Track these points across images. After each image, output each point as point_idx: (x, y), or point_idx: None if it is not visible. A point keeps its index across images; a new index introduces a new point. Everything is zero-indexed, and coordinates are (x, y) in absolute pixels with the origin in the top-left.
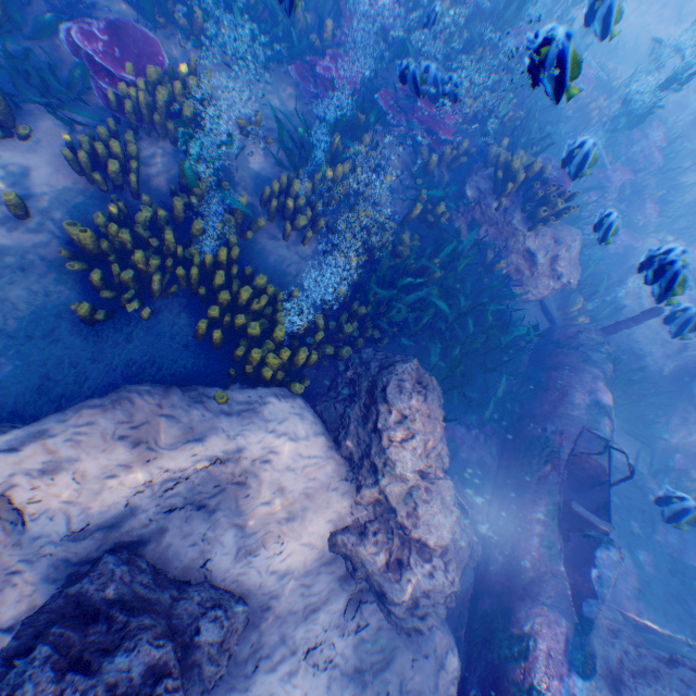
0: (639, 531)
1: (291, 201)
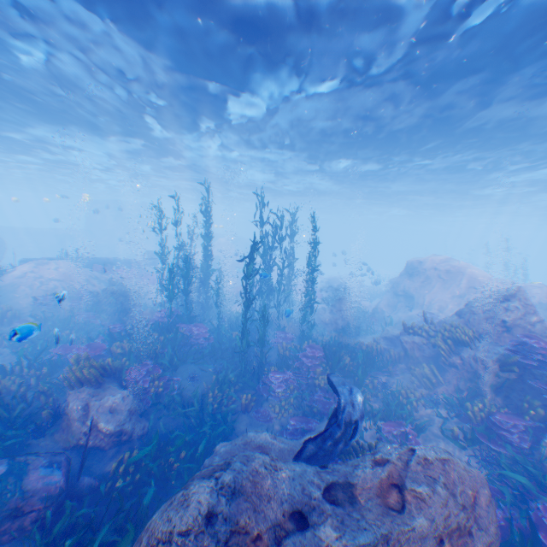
0: None
1: None
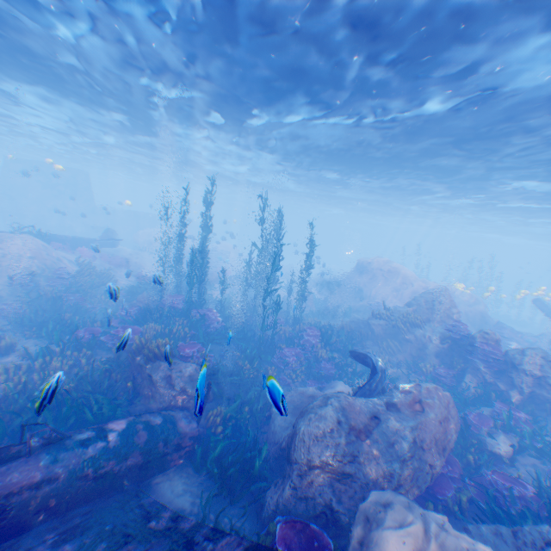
0: (103, 549)
1: (4, 368)
